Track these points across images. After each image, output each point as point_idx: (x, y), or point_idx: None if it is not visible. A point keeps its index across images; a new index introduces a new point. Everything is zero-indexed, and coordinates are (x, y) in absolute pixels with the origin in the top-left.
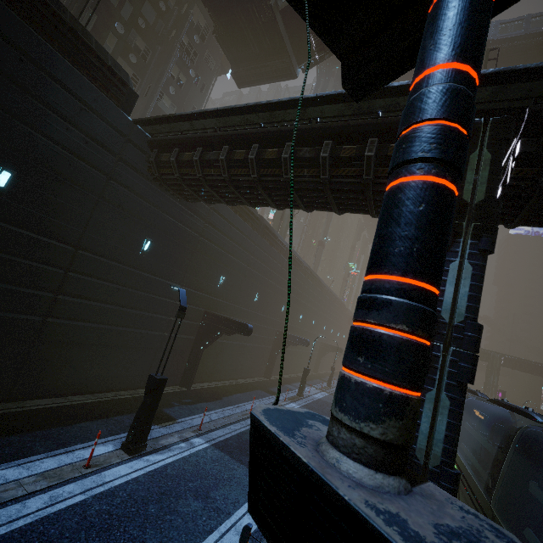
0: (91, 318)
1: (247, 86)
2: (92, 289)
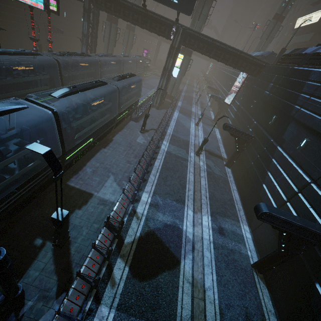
0: (11, 26)
1: None
2: (7, 16)
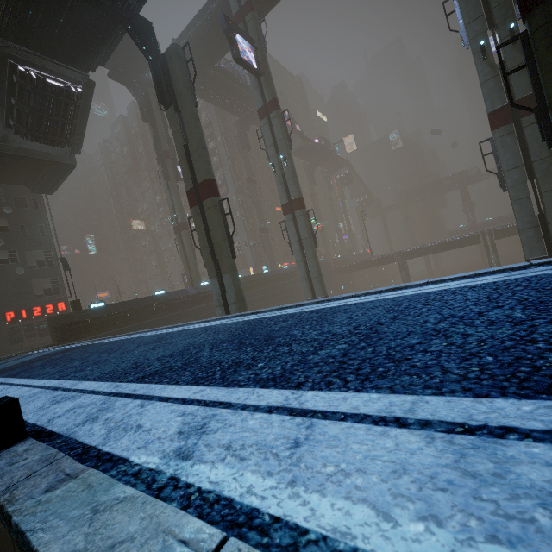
0: None
1: (54, 190)
2: None
